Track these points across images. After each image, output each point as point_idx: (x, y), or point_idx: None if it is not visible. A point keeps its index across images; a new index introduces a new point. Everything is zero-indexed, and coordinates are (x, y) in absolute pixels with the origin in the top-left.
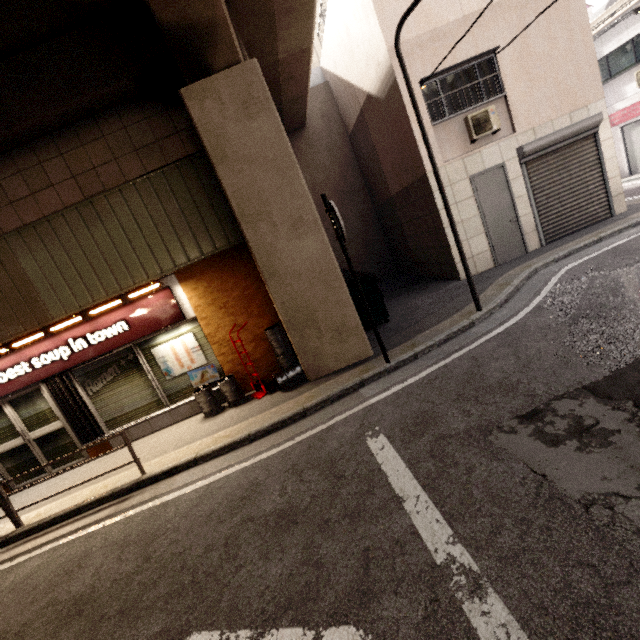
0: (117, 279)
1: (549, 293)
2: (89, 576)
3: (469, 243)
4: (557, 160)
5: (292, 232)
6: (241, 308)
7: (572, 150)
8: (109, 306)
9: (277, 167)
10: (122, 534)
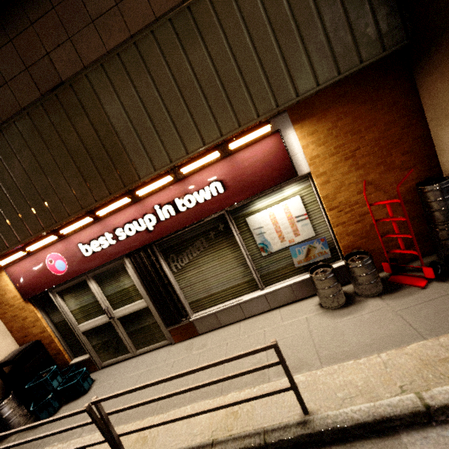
0: (217, 120)
1: None
2: None
3: None
4: None
5: None
6: (376, 157)
7: None
8: (203, 161)
9: None
10: None
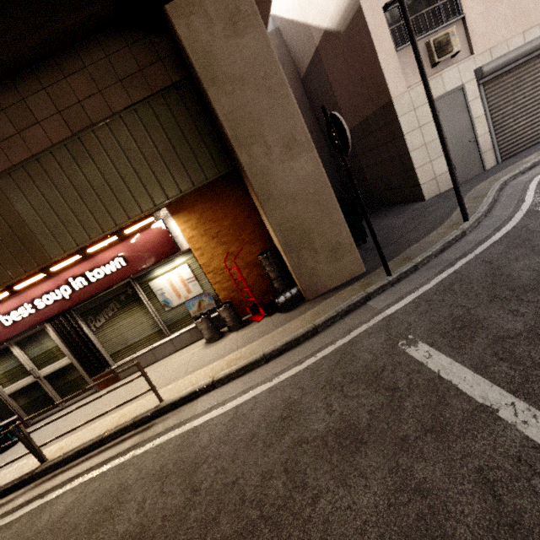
0: (111, 215)
1: (535, 198)
2: (133, 513)
3: (432, 165)
4: (512, 79)
5: (285, 153)
6: (233, 237)
7: (525, 69)
8: (105, 243)
9: (268, 86)
10: (156, 464)
